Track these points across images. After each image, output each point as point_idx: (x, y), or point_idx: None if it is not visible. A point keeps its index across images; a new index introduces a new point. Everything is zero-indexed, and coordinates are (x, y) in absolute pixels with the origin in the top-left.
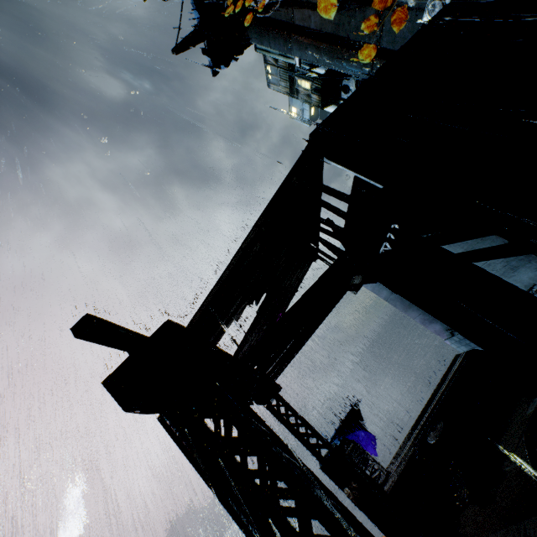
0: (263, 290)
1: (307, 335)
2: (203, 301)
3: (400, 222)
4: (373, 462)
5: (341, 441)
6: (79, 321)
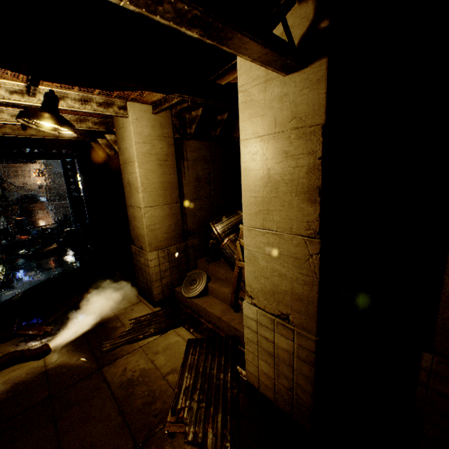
0: None
1: None
2: None
3: None
4: None
5: None
6: None
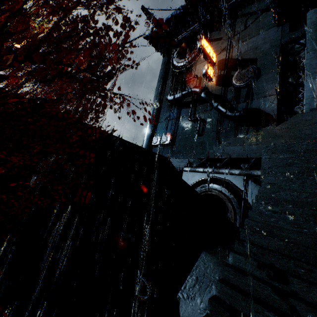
0: None
1: None
2: None
3: None
4: None
5: None
6: None
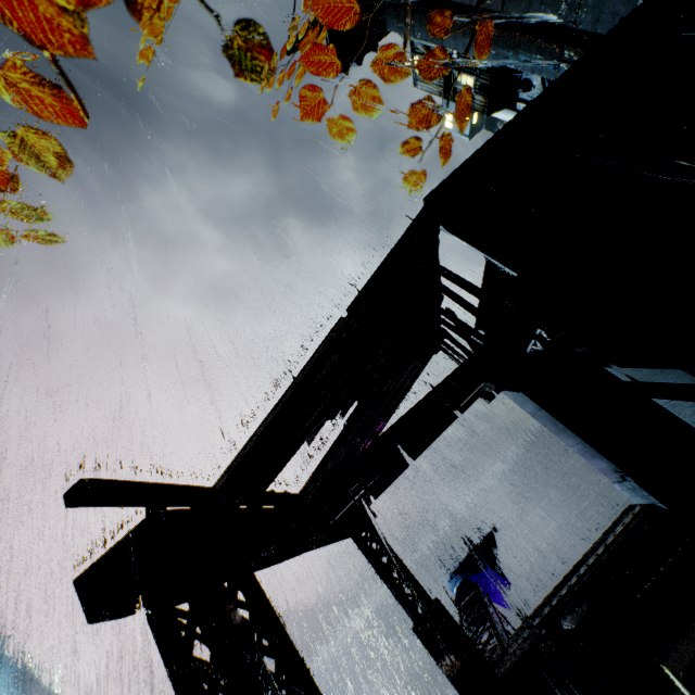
0: (352, 400)
1: (398, 469)
2: (257, 427)
3: (546, 327)
4: (492, 628)
5: (462, 583)
6: (72, 487)
